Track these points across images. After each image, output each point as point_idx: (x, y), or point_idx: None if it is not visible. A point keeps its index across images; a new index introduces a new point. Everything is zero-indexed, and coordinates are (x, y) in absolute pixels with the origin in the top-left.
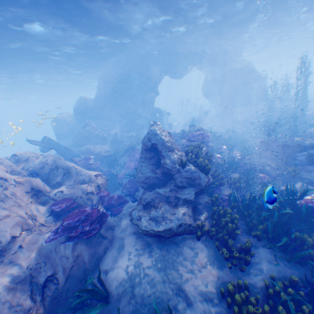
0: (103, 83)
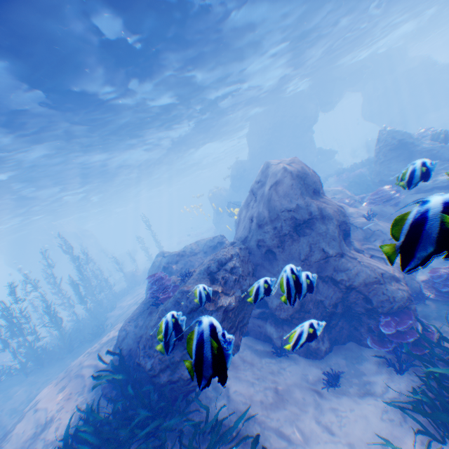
0: (256, 139)
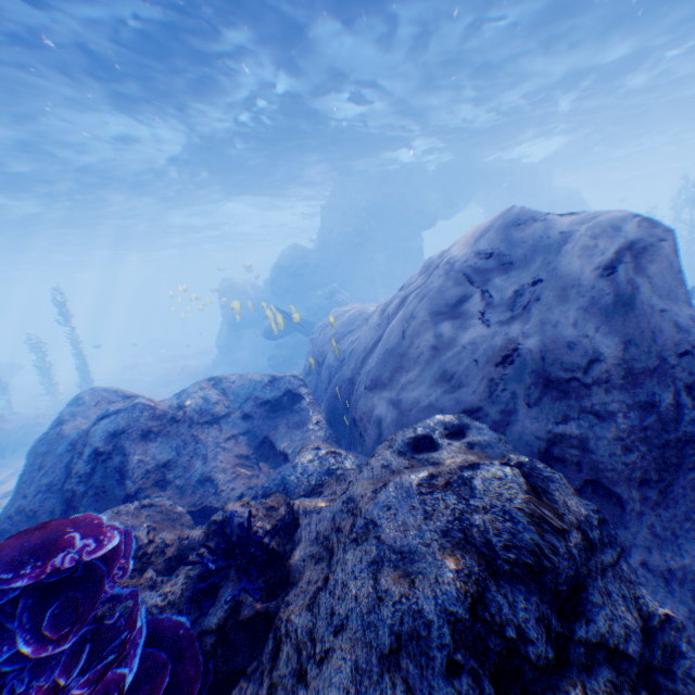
0: (338, 218)
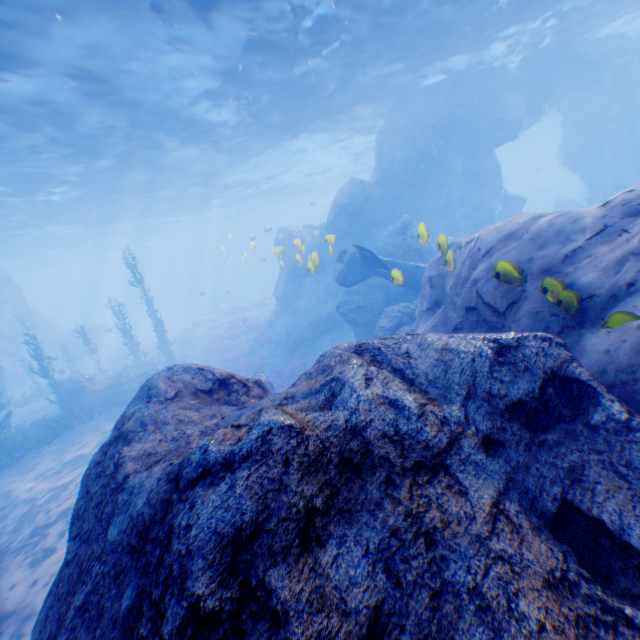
0: (401, 142)
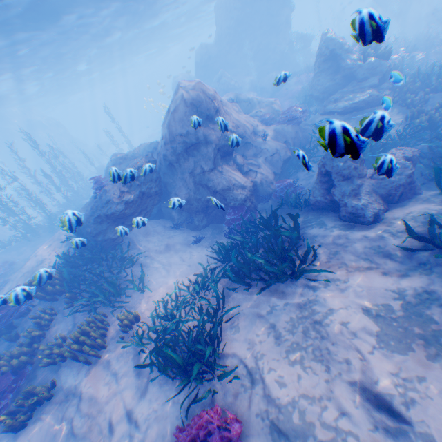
0: (224, 15)
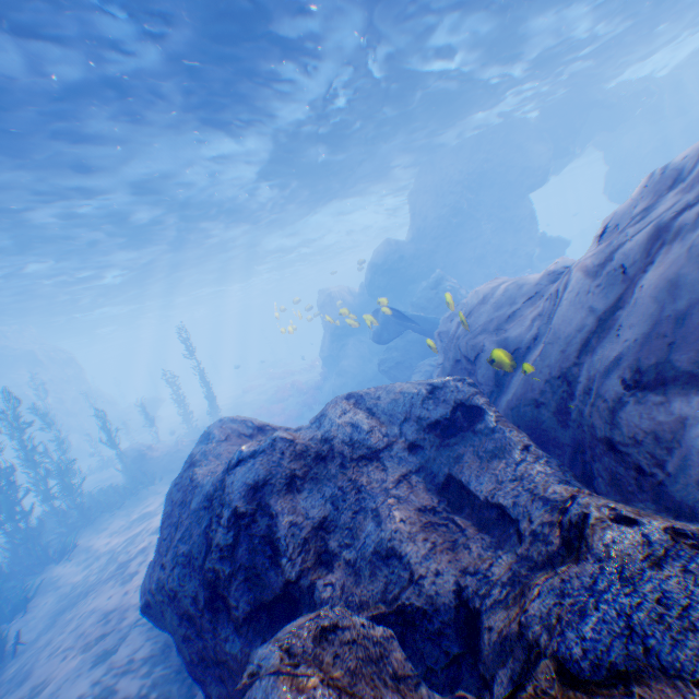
0: (430, 200)
